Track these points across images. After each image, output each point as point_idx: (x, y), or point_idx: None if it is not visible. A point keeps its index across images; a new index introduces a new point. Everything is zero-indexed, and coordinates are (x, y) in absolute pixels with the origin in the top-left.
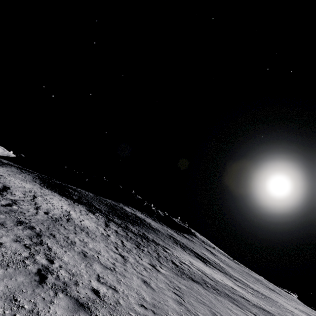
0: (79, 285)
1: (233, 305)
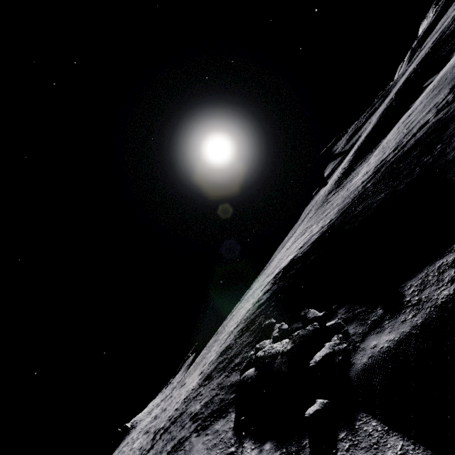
0: None
1: None
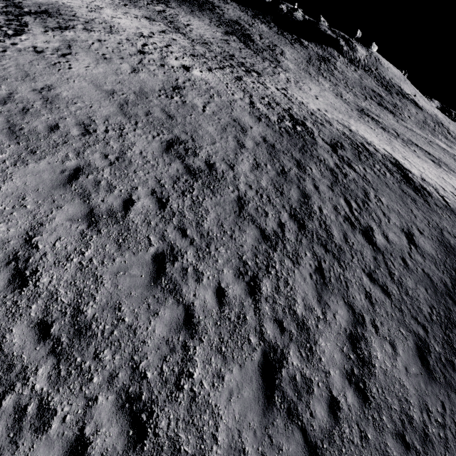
0: None
1: None
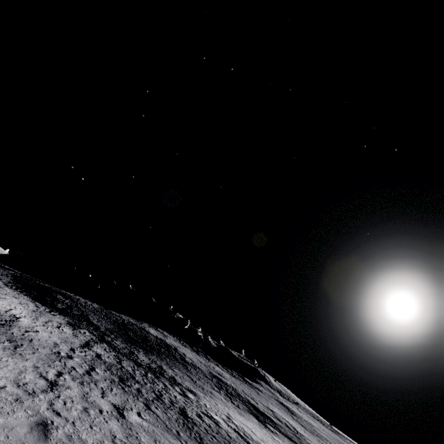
0: None
1: None
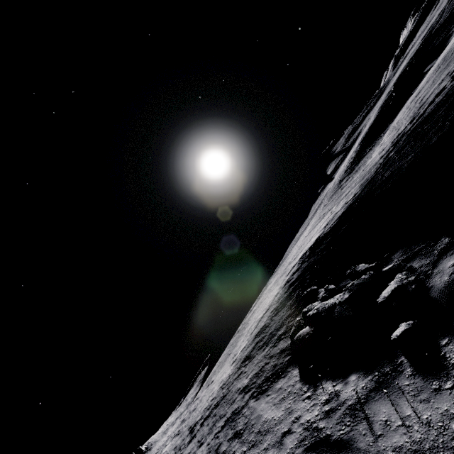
0: None
1: None
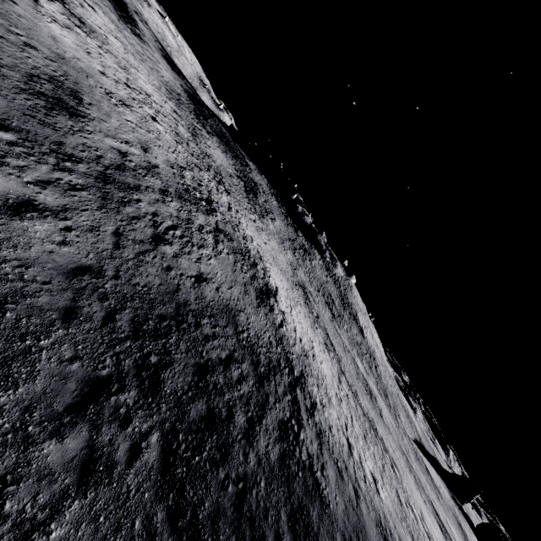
0: (103, 3)
1: (165, 90)
